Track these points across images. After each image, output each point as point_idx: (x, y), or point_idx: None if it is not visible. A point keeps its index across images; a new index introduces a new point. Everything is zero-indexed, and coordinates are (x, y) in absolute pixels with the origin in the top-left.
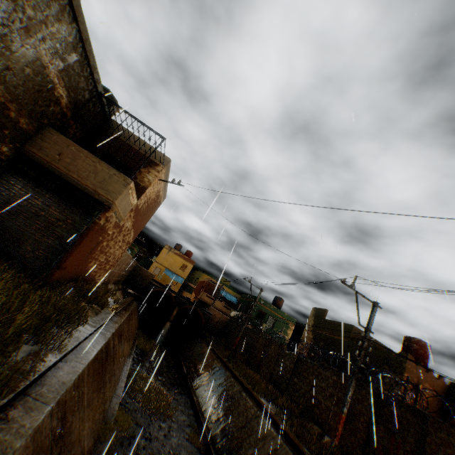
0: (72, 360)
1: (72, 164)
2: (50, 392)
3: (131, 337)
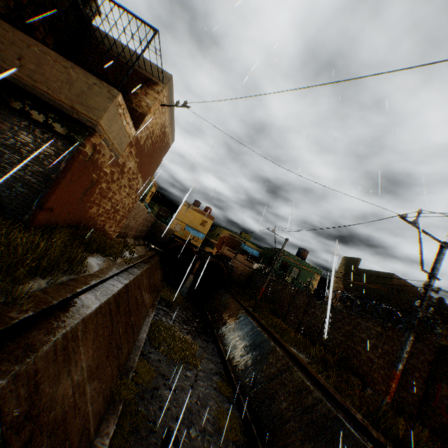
0: (59, 315)
1: (37, 72)
2: (4, 362)
3: (154, 289)
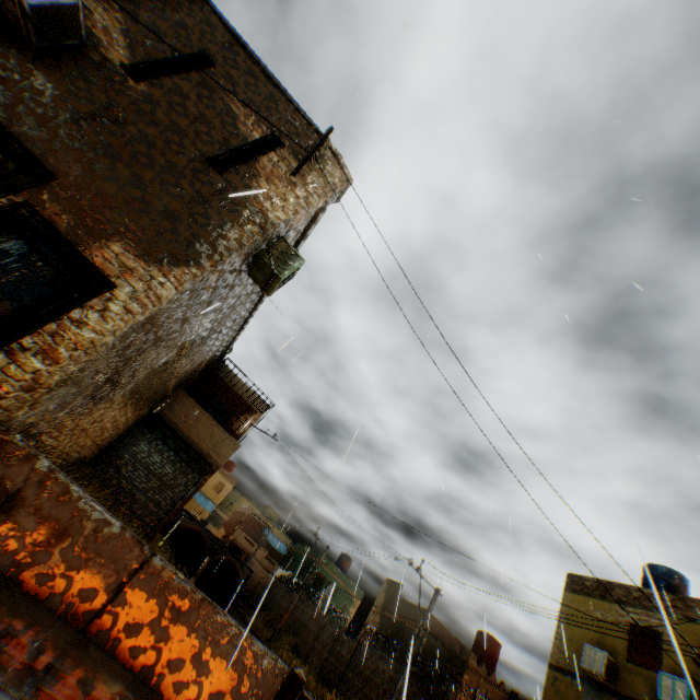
0: None
1: (193, 426)
2: None
3: None
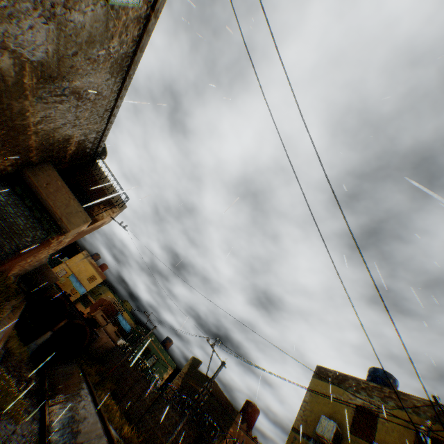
0: None
1: (53, 194)
2: None
3: (9, 336)
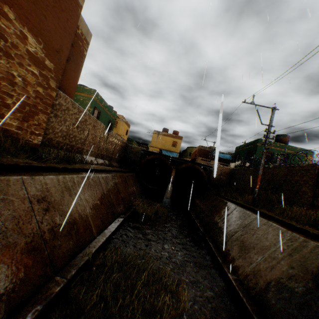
0: None
1: None
2: None
3: (121, 203)
